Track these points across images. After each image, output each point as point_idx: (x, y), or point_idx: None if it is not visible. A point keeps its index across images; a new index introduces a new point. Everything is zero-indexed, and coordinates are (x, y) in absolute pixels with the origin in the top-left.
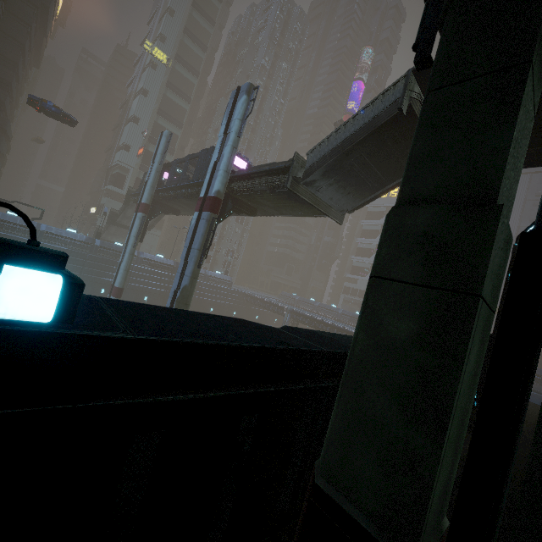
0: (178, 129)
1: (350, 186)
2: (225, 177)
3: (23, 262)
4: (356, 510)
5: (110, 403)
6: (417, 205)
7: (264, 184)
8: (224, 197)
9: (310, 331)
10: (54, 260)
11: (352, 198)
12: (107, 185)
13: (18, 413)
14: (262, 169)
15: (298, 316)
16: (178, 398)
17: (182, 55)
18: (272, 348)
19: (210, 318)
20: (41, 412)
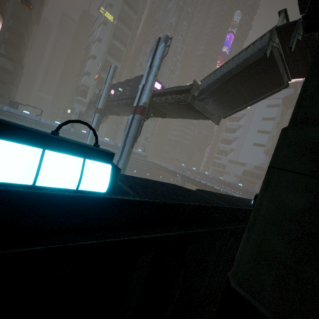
0: (118, 63)
1: (226, 102)
2: (149, 94)
3: (94, 157)
4: (260, 305)
5: (132, 238)
6: (309, 124)
7: (173, 99)
8: (148, 106)
9: (211, 192)
10: (108, 156)
11: (227, 109)
12: (77, 96)
13: (92, 244)
14: (172, 90)
15: (185, 178)
16: (161, 235)
17: (122, 16)
18: (203, 206)
19: (161, 184)
20: (101, 243)
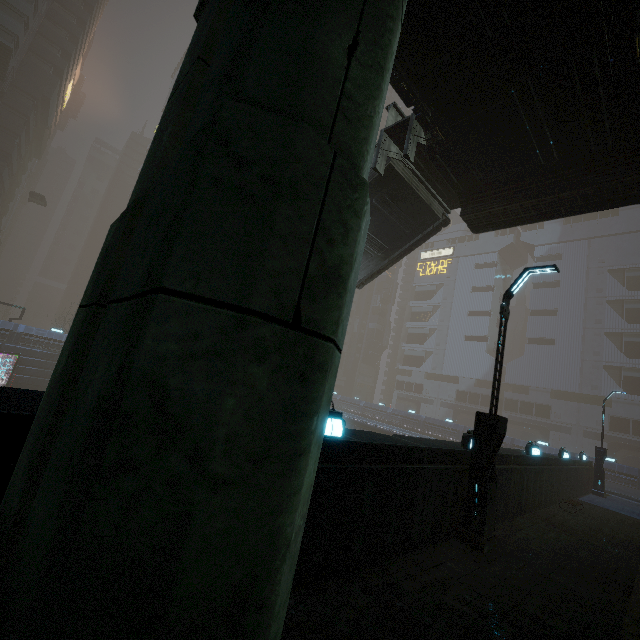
0: None
1: None
2: None
3: None
4: None
5: None
6: None
7: None
8: None
9: None
10: None
11: None
12: None
13: None
14: None
15: None
16: None
17: None
18: None
19: None
20: None
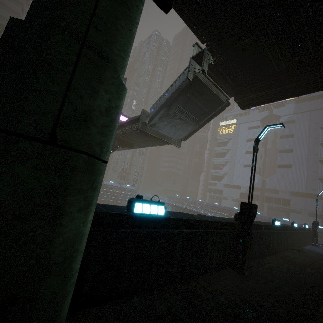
0: None
1: (178, 125)
2: None
3: None
4: None
5: None
6: None
7: (131, 128)
8: None
9: None
10: None
11: (182, 132)
12: None
13: None
14: (128, 120)
15: (177, 208)
16: None
17: None
18: None
19: None
20: None
